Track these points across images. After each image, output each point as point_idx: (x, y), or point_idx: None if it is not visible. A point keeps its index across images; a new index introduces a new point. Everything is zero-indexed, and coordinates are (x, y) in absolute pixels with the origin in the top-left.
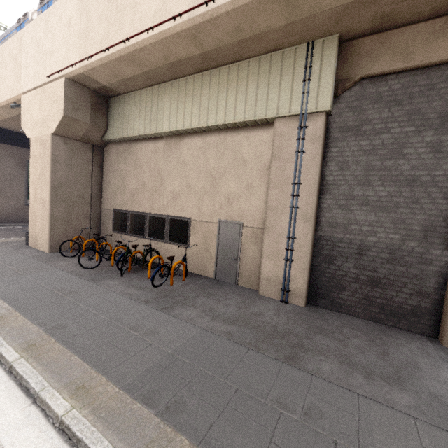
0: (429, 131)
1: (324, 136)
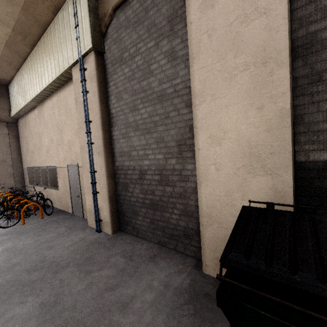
0: (164, 40)
1: (99, 73)
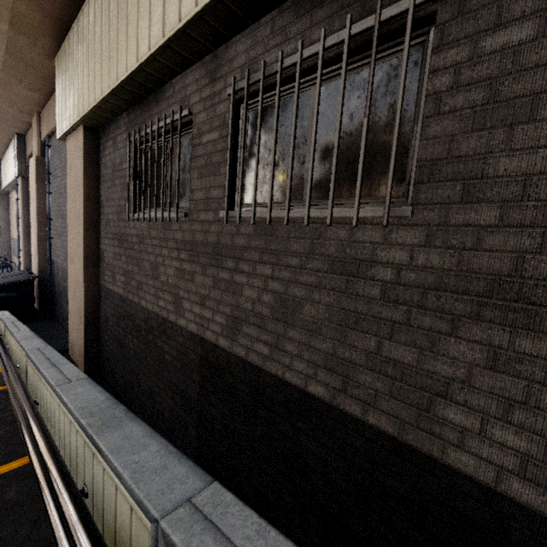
0: None
1: (24, 190)
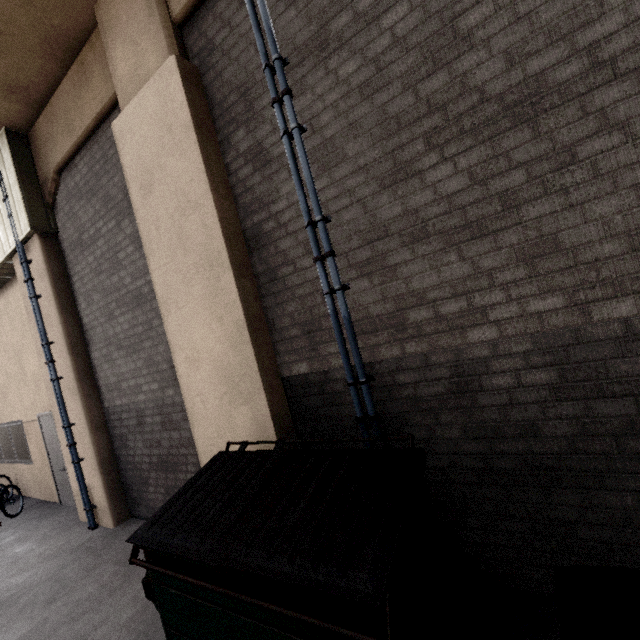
0: (125, 220)
1: (52, 266)
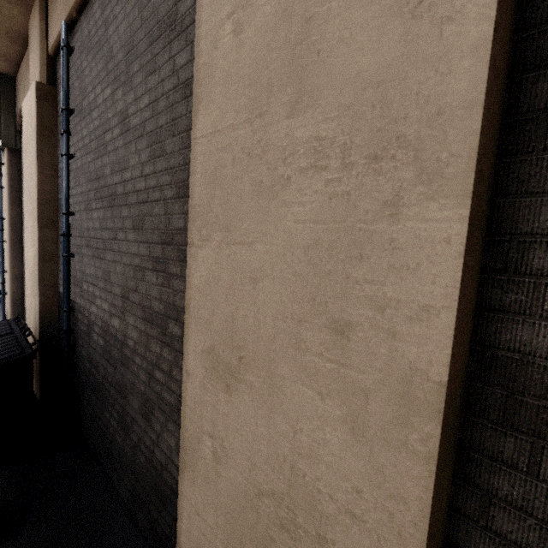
0: None
1: (11, 171)
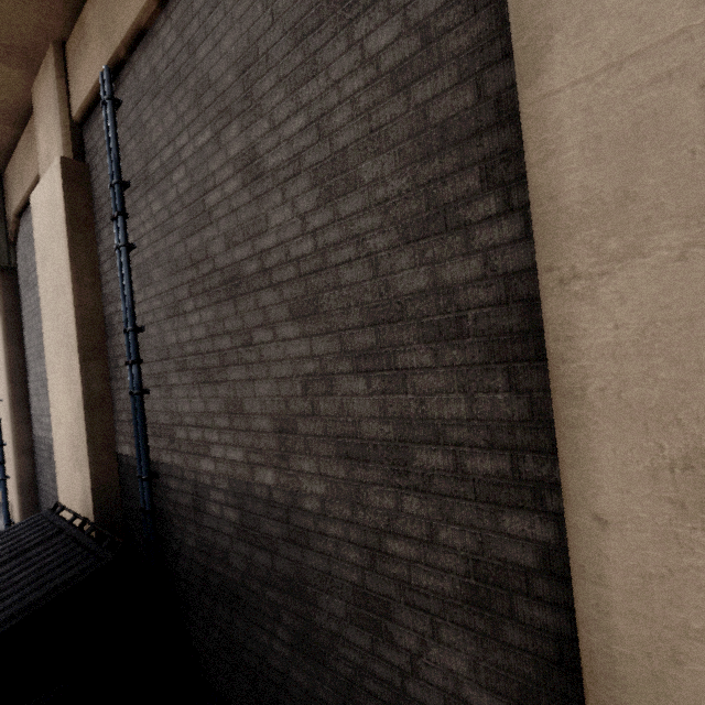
0: None
1: (5, 299)
